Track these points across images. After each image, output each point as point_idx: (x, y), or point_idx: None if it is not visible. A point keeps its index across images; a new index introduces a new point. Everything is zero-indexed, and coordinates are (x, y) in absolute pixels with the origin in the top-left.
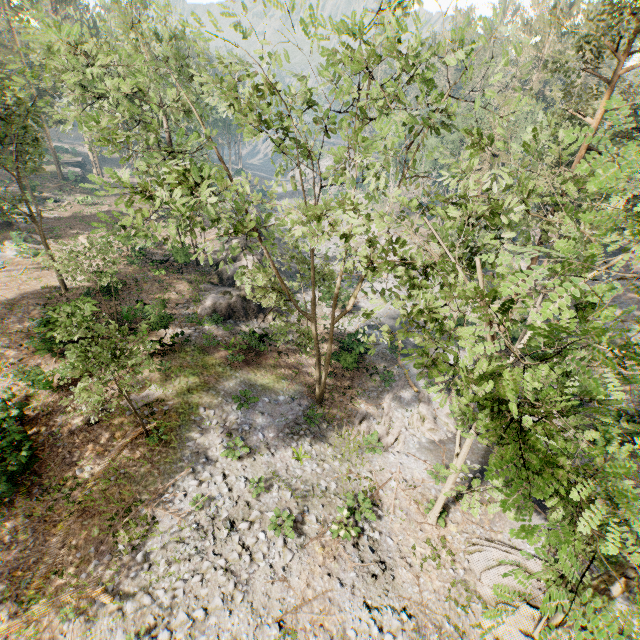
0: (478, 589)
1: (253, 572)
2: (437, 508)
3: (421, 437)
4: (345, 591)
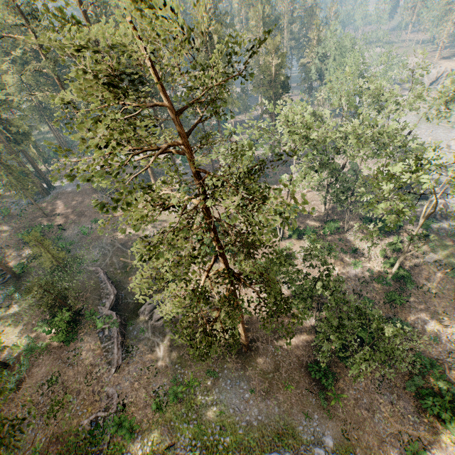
0: None
1: None
2: None
3: None
4: None
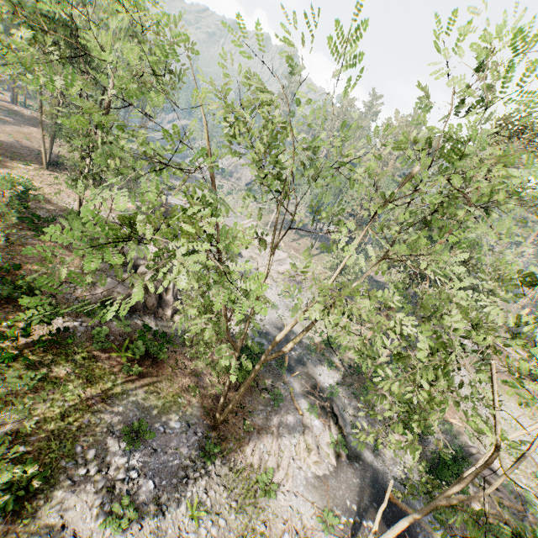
0: None
1: None
2: None
3: (307, 470)
4: None
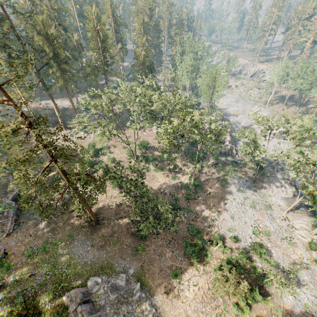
0: (294, 226)
1: (247, 213)
2: (287, 211)
3: (282, 196)
4: (265, 220)
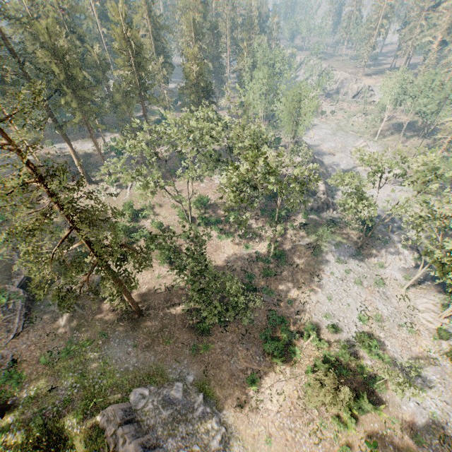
0: (417, 308)
1: (351, 292)
2: (406, 286)
3: (399, 266)
4: (376, 300)
